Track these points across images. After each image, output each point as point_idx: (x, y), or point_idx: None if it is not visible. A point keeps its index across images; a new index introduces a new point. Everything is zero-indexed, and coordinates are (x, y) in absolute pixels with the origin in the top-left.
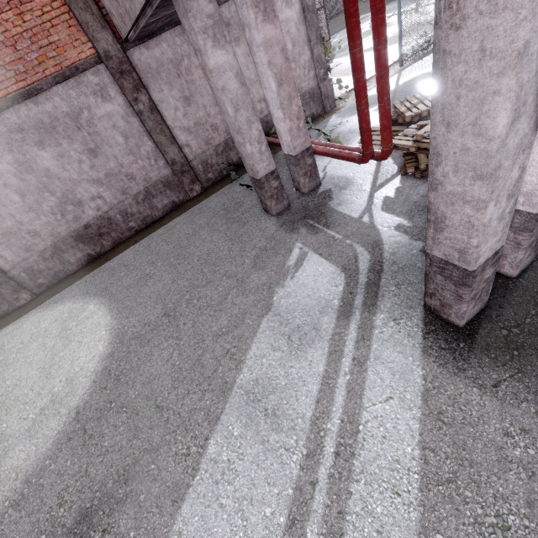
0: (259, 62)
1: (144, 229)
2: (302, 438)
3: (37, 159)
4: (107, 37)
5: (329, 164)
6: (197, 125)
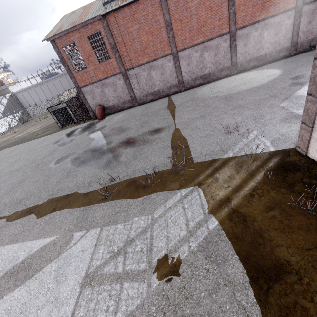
0: None
1: (272, 62)
2: None
3: (264, 33)
4: (301, 2)
5: None
6: (307, 31)
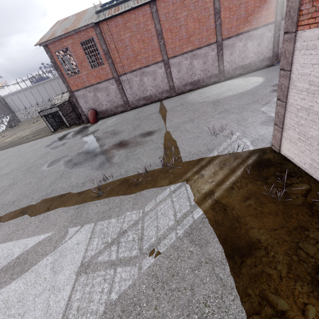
0: None
1: (256, 70)
2: None
3: (248, 44)
4: (279, 17)
5: None
6: None
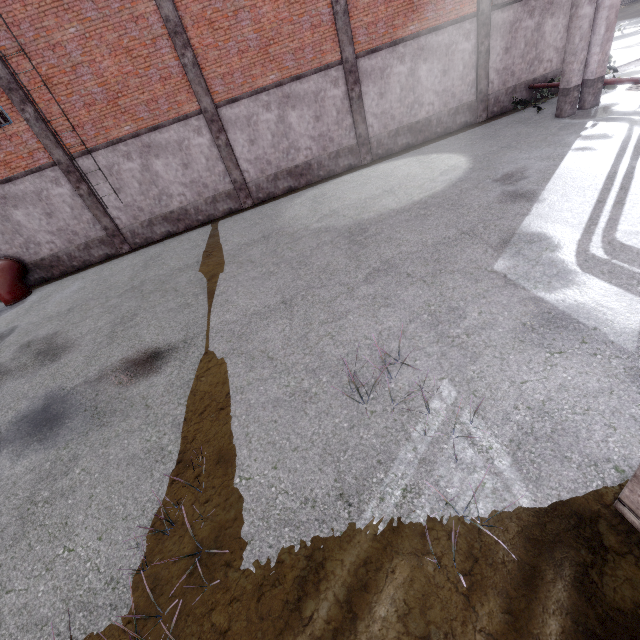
0: (599, 18)
1: (443, 136)
2: (615, 149)
3: (419, 69)
4: (487, 2)
5: (602, 99)
6: (504, 70)
